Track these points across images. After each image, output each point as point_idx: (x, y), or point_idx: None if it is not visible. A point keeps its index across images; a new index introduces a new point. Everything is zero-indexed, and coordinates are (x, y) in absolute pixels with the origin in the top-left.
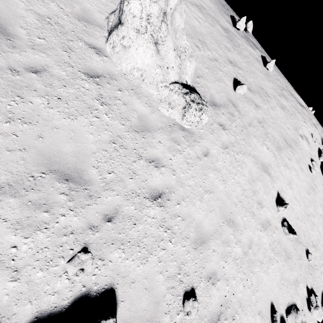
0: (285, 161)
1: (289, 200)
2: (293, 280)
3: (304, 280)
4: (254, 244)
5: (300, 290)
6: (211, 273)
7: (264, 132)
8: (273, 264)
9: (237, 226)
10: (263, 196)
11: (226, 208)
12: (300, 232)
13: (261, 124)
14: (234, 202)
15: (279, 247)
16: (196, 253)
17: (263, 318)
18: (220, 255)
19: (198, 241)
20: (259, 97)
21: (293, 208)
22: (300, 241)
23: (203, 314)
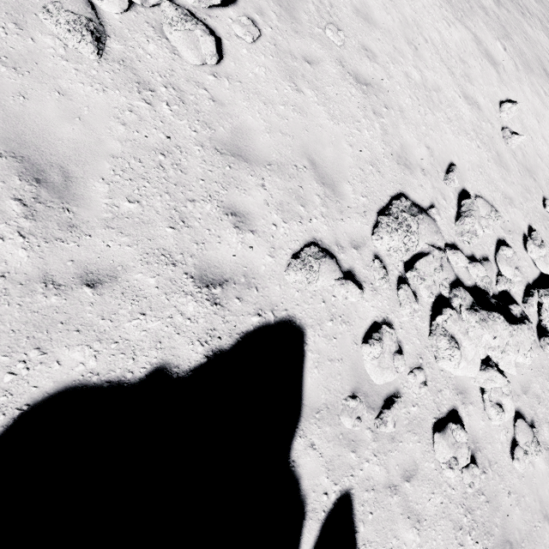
0: (536, 89)
1: (530, 127)
2: (504, 193)
3: (526, 215)
4: (444, 96)
5: (514, 214)
6: (369, 49)
7: (504, 33)
8: (471, 142)
9: (422, 59)
10: (477, 78)
11: (410, 31)
12: (538, 171)
13: (501, 23)
14: (425, 39)
15: (489, 142)
16: (354, 18)
17: (432, 157)
18: (386, 51)
19: (360, 14)
20: (509, 0)
21: (534, 140)
22: (535, 179)
23: (347, 60)
